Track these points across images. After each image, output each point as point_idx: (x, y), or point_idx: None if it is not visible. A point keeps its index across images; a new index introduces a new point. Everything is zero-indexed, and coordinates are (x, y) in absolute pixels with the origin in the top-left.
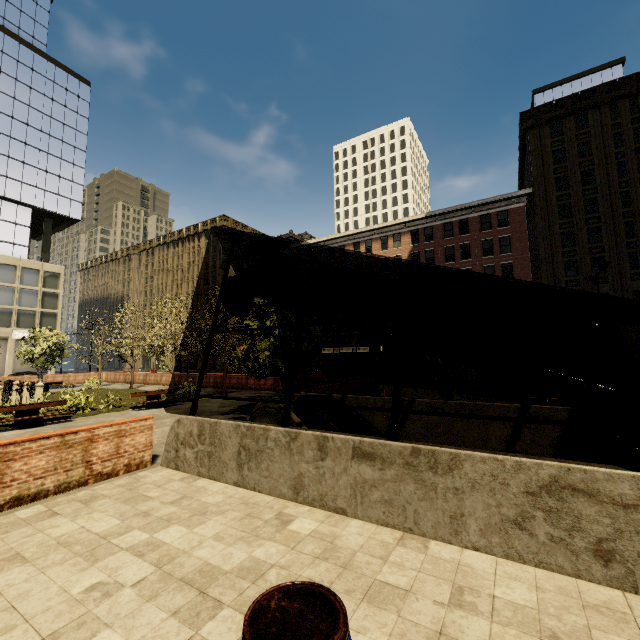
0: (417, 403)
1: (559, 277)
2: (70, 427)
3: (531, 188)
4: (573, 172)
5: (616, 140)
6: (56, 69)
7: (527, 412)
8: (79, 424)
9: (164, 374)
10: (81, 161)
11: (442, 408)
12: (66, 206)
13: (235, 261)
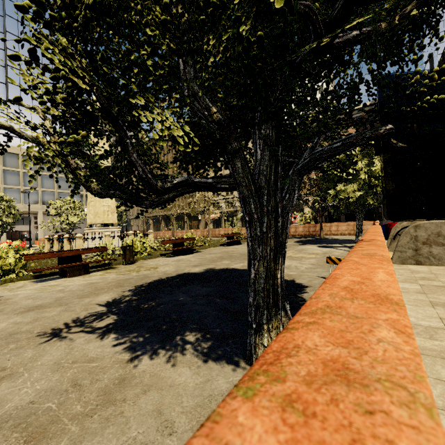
0: None
1: None
2: (214, 253)
3: None
4: None
5: None
6: None
7: None
8: (214, 252)
9: (188, 230)
10: None
11: None
12: None
13: None
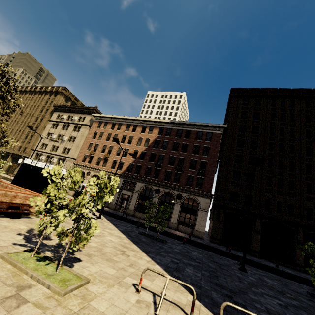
0: None
1: (229, 178)
2: None
3: (227, 125)
4: (249, 124)
5: (272, 116)
6: None
7: None
8: None
9: None
10: None
11: None
12: None
13: (58, 113)
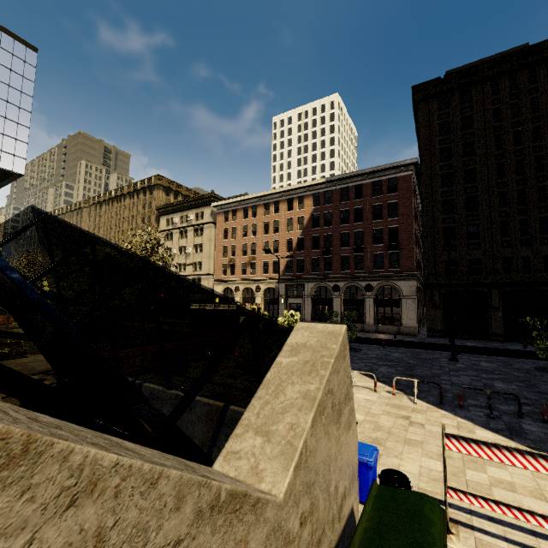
0: (144, 388)
1: (438, 242)
2: None
3: (417, 157)
4: (456, 144)
5: (496, 114)
6: (2, 35)
7: (226, 415)
8: None
9: None
10: (26, 121)
11: (161, 398)
12: (9, 161)
13: (166, 216)
